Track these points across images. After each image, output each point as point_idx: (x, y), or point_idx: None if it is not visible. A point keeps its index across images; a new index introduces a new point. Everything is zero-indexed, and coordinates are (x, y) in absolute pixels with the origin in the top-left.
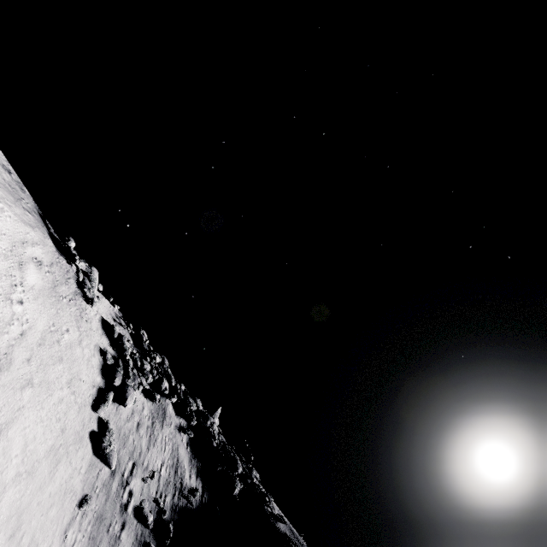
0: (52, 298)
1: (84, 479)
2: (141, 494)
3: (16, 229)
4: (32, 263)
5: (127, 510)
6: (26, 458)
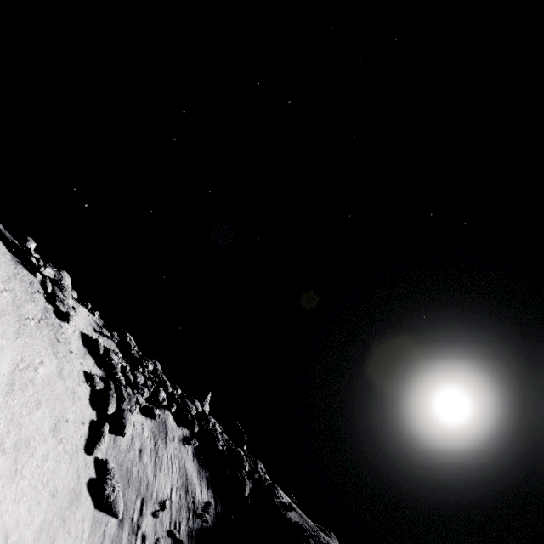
0: (15, 325)
1: None
2: (155, 533)
3: None
4: None
5: None
6: None
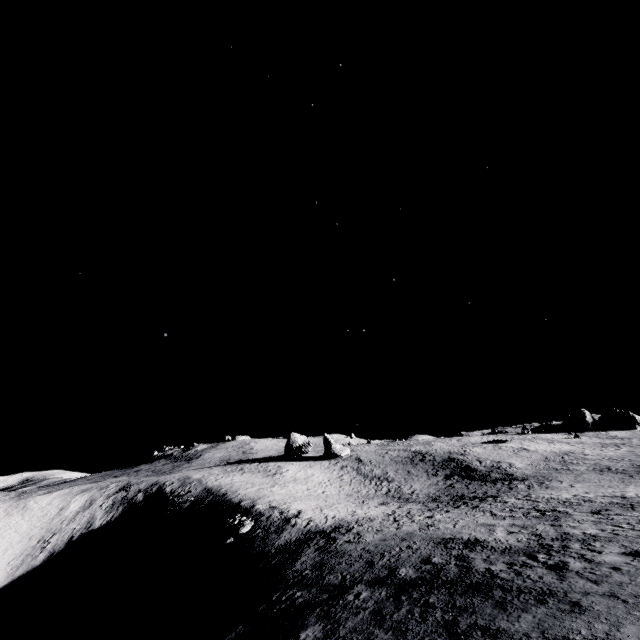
0: (7, 517)
1: (22, 549)
2: (57, 540)
3: None
4: None
5: (46, 547)
6: None
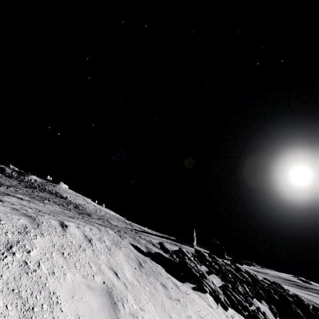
0: None
1: None
2: None
3: None
4: None
5: None
6: None
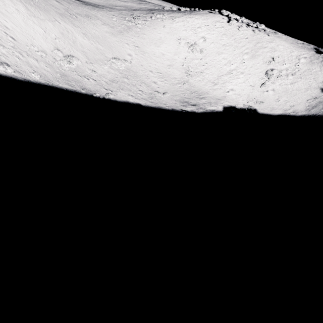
0: (309, 64)
1: (316, 95)
2: None
3: (297, 53)
4: (302, 58)
5: None
6: (298, 88)
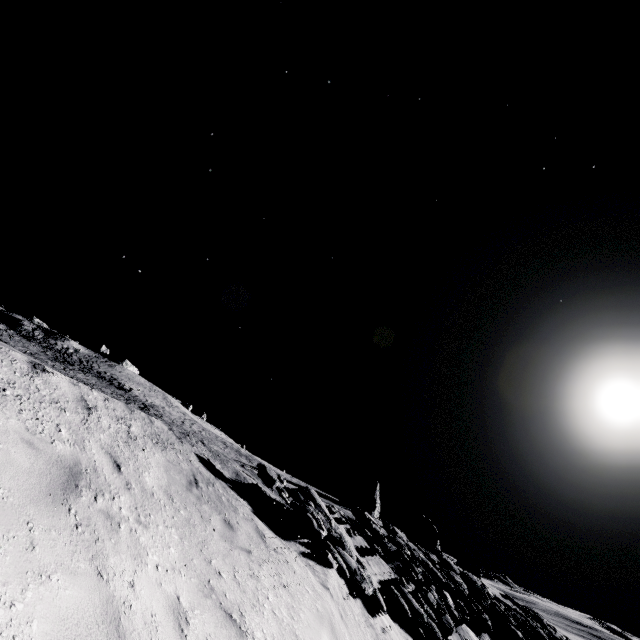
0: None
1: None
2: None
3: None
4: None
5: None
6: None
